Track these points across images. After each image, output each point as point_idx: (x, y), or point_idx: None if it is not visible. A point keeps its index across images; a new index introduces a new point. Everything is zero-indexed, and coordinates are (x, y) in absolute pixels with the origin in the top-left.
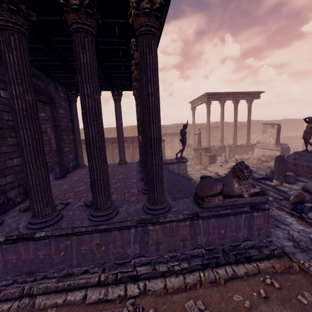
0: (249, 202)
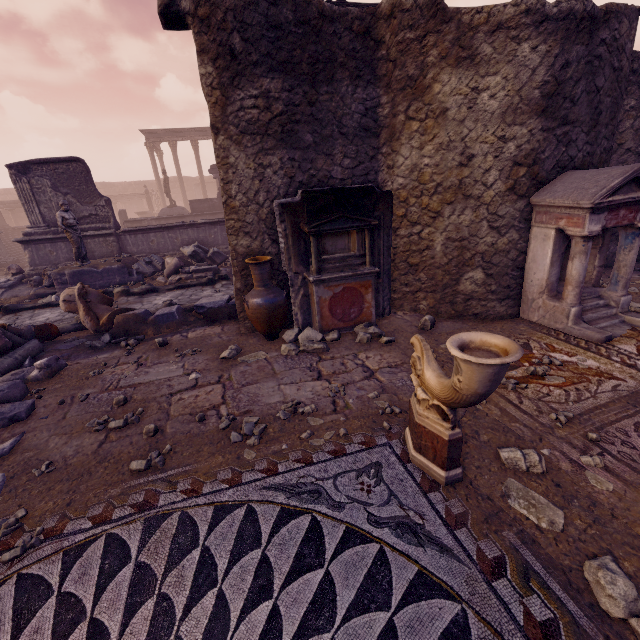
0: None
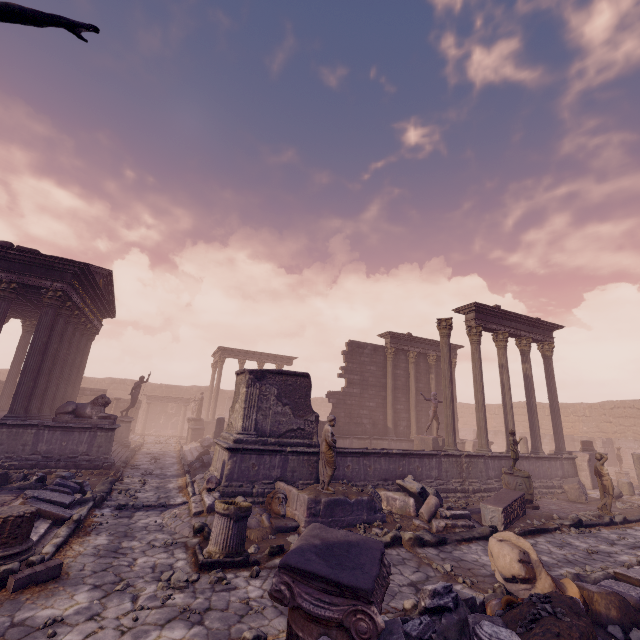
0: (96, 422)
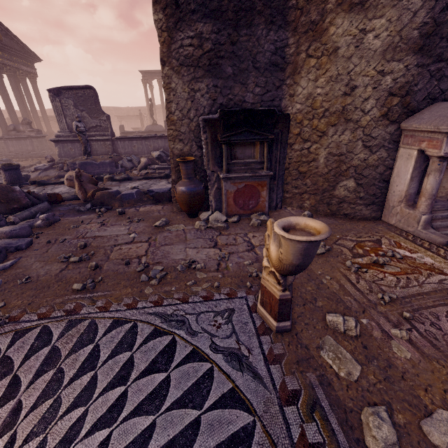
0: (28, 134)
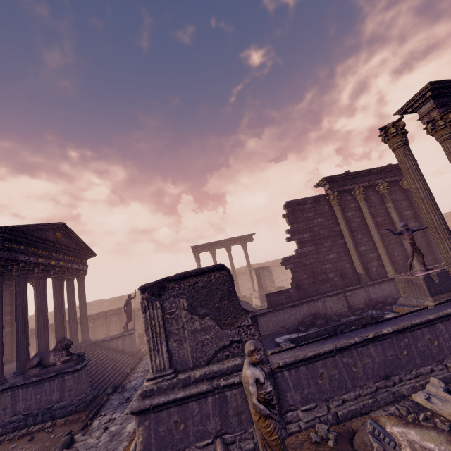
0: (60, 368)
